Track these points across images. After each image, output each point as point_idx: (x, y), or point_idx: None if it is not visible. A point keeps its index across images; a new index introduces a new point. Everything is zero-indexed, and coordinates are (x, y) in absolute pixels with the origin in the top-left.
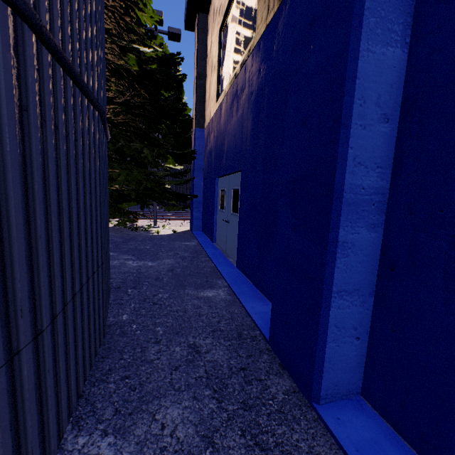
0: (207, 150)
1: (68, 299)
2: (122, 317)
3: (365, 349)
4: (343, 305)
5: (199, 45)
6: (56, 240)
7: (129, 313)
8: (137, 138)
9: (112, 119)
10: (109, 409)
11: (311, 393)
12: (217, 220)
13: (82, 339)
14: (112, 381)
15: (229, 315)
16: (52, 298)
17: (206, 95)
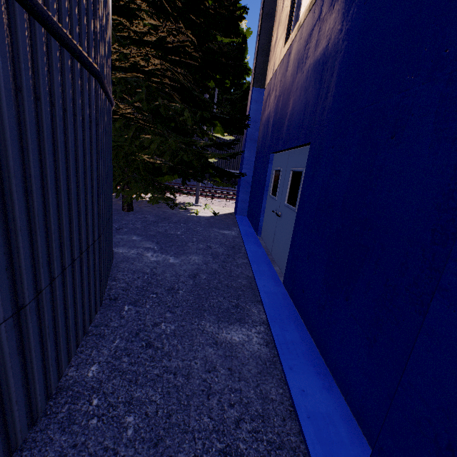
0: (265, 116)
1: None
2: (88, 370)
3: None
4: None
5: None
6: None
7: (101, 363)
8: (177, 95)
9: (141, 66)
10: None
11: None
12: (265, 208)
13: None
14: None
15: (259, 403)
16: None
17: (272, 42)
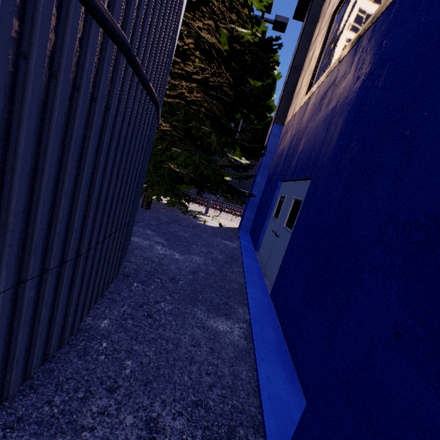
0: (280, 149)
1: None
2: (102, 322)
3: None
4: None
5: (304, 34)
6: None
7: (112, 319)
8: (208, 121)
9: (185, 96)
10: None
11: None
12: (266, 228)
13: None
14: None
15: (230, 378)
16: None
17: (296, 90)
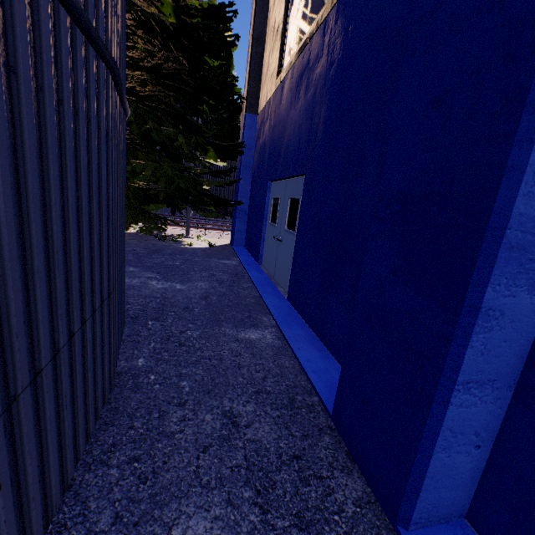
0: (260, 144)
1: (44, 363)
2: (137, 362)
3: (484, 460)
4: (467, 401)
5: None
6: (14, 275)
7: (146, 357)
8: (170, 120)
9: (137, 91)
10: (106, 514)
11: (396, 512)
12: (265, 236)
13: (72, 409)
14: (115, 464)
15: (277, 369)
16: (6, 372)
17: (263, 69)
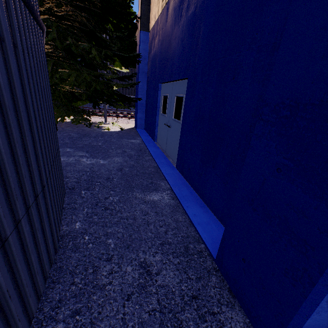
0: (151, 54)
1: None
2: (75, 225)
3: None
4: None
5: None
6: None
7: (81, 221)
8: (84, 36)
9: (55, 11)
10: None
11: None
12: (158, 123)
13: (18, 292)
14: (61, 319)
15: (174, 223)
16: None
17: None
